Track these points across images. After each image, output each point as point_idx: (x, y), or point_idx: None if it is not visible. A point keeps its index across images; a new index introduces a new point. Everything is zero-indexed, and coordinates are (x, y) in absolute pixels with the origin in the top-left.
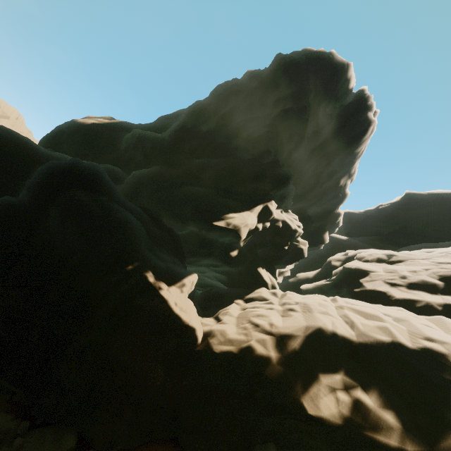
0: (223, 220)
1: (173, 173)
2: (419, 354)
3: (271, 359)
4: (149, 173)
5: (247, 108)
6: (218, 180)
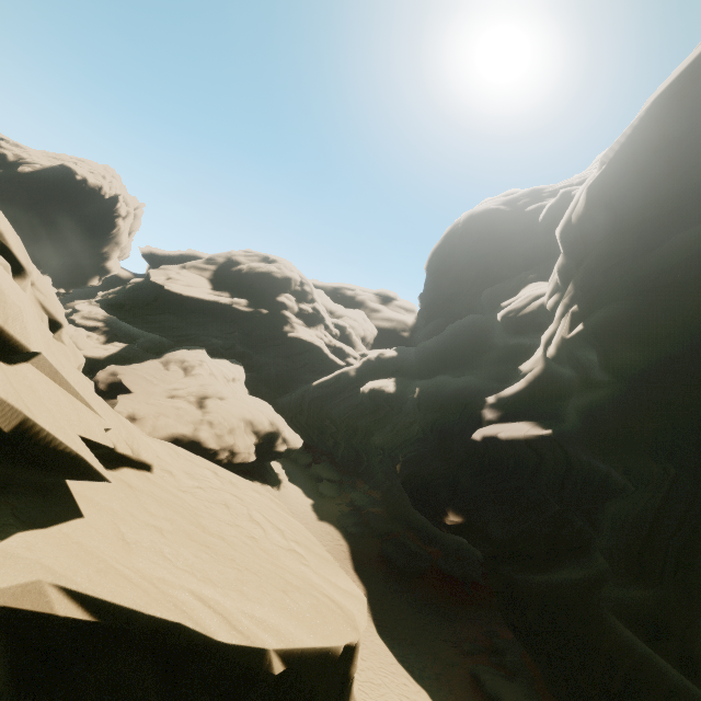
0: None
1: None
2: None
3: None
4: None
5: (14, 215)
6: None
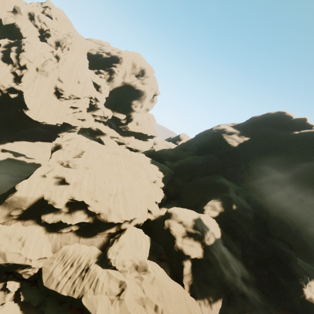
0: None
1: (301, 231)
2: None
3: None
4: (290, 228)
5: None
6: None
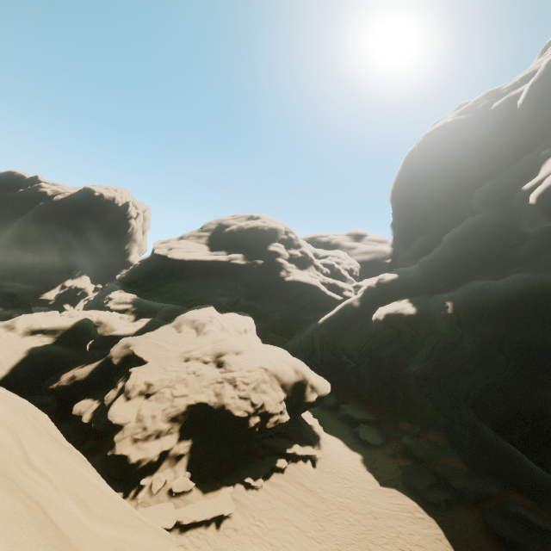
0: (43, 296)
1: (18, 276)
2: (98, 322)
3: None
4: (6, 277)
5: (54, 233)
6: (42, 274)
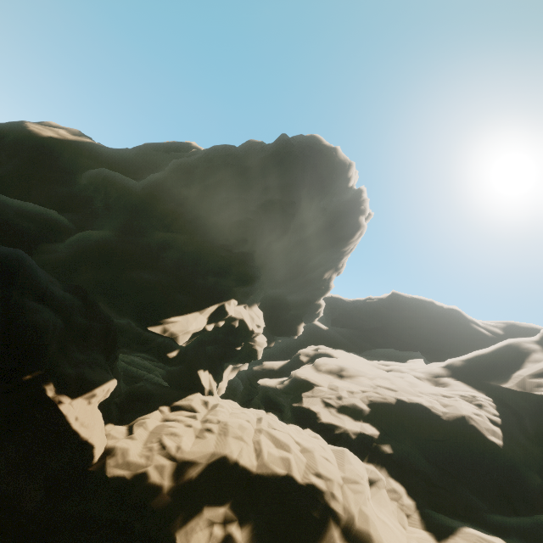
0: (161, 325)
1: (125, 250)
2: (304, 490)
3: (163, 488)
4: (96, 243)
5: (235, 186)
6: (179, 265)
